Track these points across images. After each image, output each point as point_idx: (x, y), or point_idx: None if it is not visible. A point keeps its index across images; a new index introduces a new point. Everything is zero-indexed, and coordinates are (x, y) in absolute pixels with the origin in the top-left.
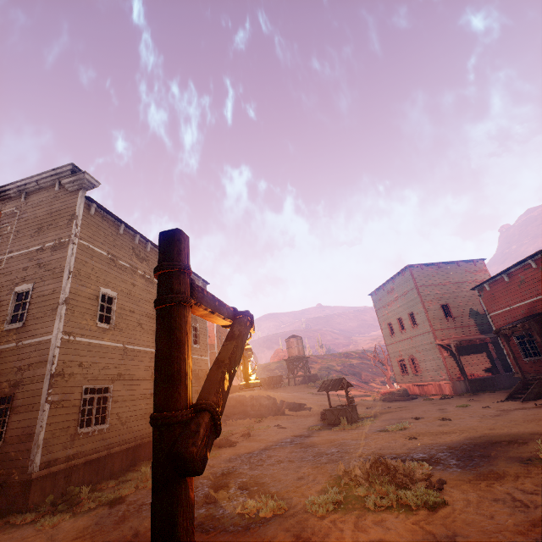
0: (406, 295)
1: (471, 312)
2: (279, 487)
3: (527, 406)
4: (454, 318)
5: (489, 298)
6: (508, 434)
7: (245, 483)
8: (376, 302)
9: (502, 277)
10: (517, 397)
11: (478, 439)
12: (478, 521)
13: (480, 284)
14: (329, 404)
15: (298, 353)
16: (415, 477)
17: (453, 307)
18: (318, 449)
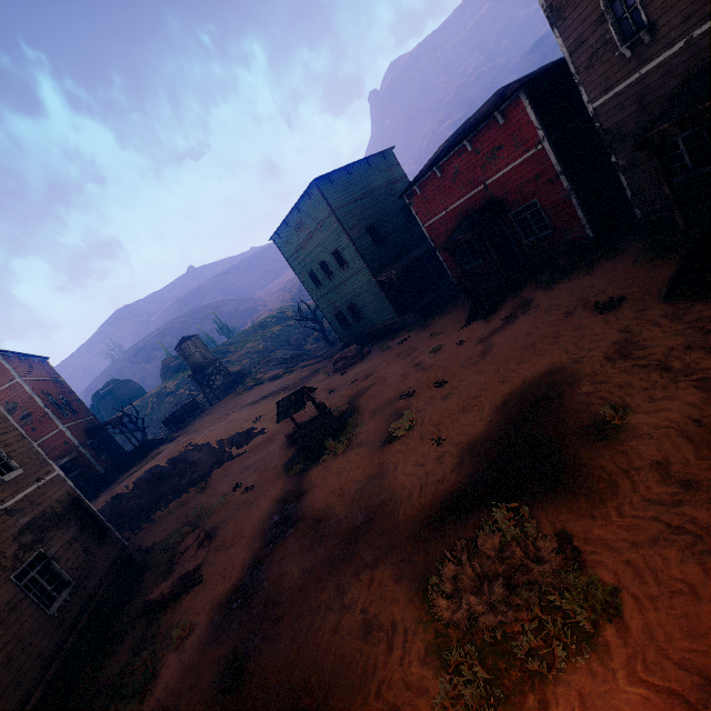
0: (322, 228)
1: (397, 227)
2: (355, 682)
3: (497, 326)
4: (384, 241)
5: (421, 205)
6: (528, 384)
7: (288, 705)
8: (284, 249)
9: (434, 172)
10: (475, 315)
11: (508, 408)
12: (690, 613)
13: (410, 189)
14: (298, 427)
15: (204, 359)
16: (544, 558)
17: (379, 227)
18: (335, 523)
